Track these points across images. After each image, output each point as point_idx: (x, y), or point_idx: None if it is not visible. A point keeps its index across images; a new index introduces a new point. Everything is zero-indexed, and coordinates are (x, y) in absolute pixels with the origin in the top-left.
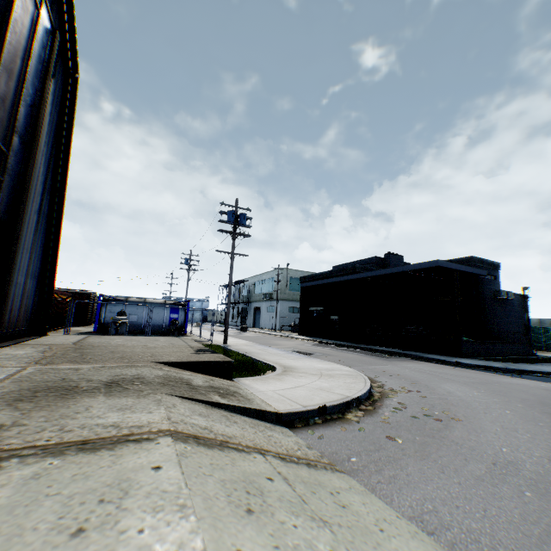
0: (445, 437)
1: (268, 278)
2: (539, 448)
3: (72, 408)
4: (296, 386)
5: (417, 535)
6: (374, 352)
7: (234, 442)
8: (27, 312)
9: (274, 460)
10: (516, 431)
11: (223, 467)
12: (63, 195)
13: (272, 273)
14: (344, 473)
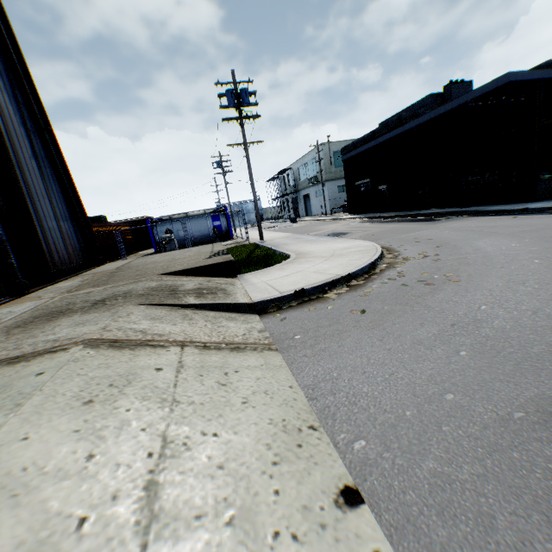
0: (420, 303)
1: (310, 160)
2: (534, 301)
3: (45, 329)
4: (293, 272)
5: (289, 403)
6: (424, 217)
7: (161, 339)
8: (75, 250)
9: (191, 350)
10: (522, 284)
11: (110, 366)
12: (50, 130)
13: (313, 152)
14: (276, 351)
